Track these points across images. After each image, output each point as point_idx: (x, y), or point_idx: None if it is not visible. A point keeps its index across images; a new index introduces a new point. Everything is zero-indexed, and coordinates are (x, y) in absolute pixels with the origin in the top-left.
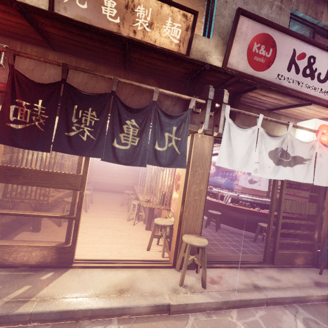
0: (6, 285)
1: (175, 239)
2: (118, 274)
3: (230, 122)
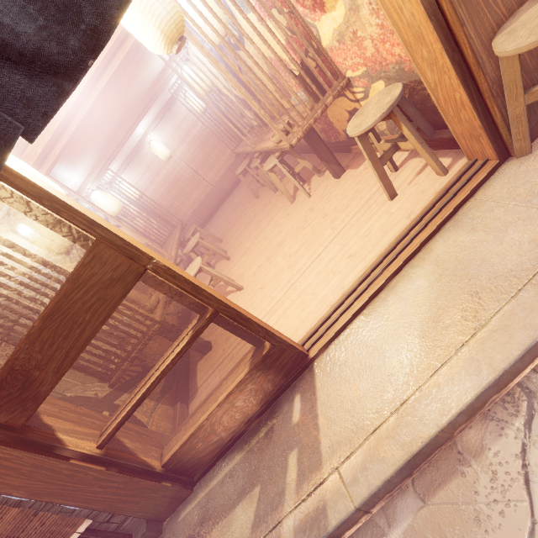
0: (264, 478)
1: (457, 100)
2: (407, 295)
3: None
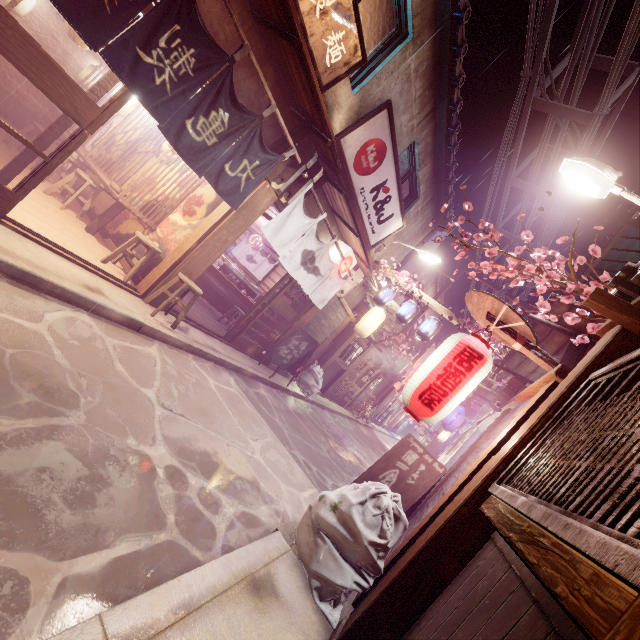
0: None
1: (162, 271)
2: (77, 270)
3: (302, 200)
